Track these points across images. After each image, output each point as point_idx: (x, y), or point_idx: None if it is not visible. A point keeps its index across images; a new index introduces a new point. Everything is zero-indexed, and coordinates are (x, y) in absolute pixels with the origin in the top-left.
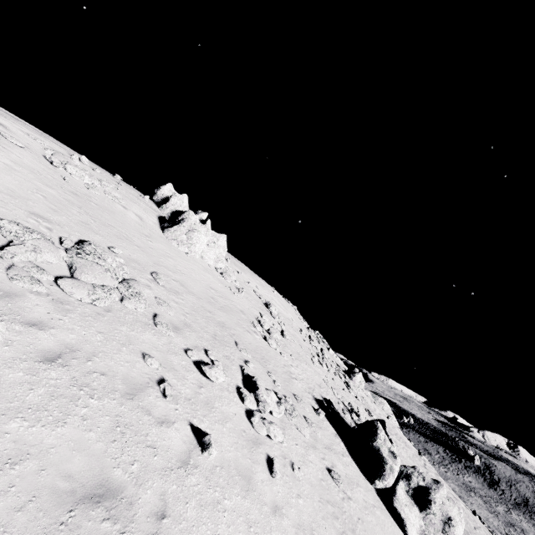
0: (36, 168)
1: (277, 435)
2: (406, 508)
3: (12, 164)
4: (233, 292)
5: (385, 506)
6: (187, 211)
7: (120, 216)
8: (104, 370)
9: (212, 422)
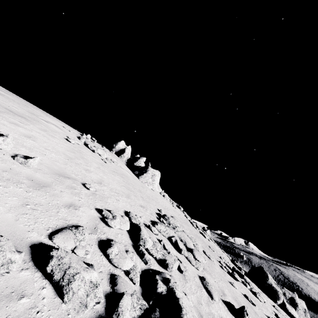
0: (97, 160)
1: (264, 299)
2: (292, 311)
3: (97, 165)
4: (175, 207)
5: (285, 313)
6: (139, 159)
7: (129, 177)
8: (244, 304)
9: (261, 308)
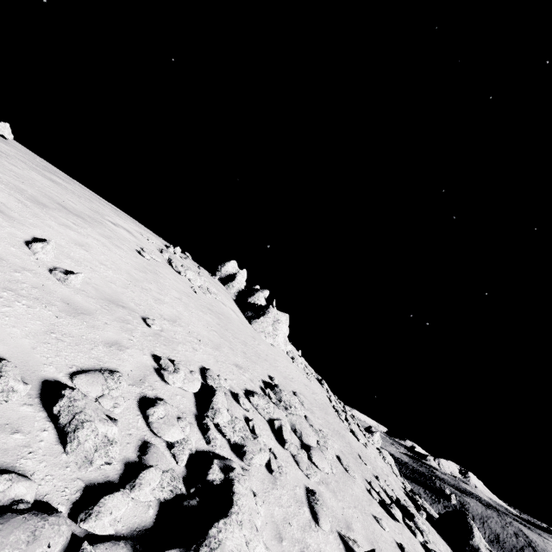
0: (182, 288)
1: None
2: None
3: (178, 295)
4: (310, 380)
5: None
6: (257, 292)
7: (232, 320)
8: None
9: None
